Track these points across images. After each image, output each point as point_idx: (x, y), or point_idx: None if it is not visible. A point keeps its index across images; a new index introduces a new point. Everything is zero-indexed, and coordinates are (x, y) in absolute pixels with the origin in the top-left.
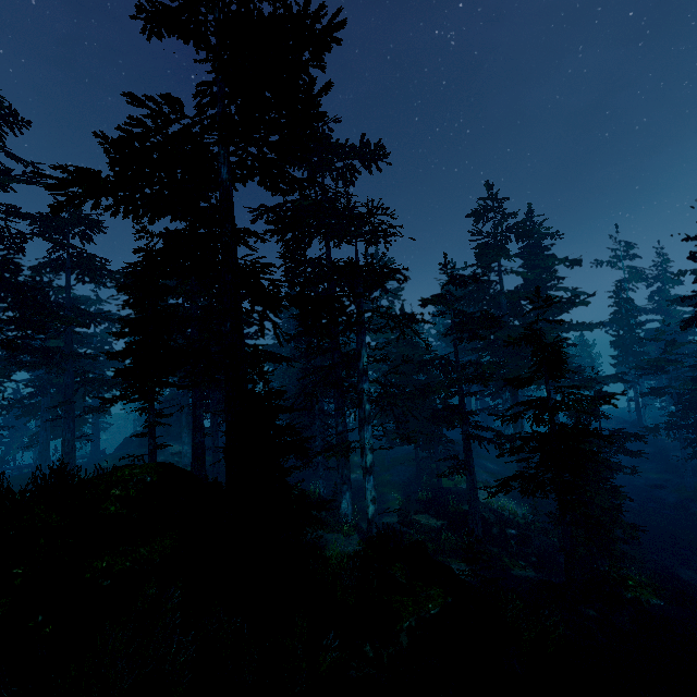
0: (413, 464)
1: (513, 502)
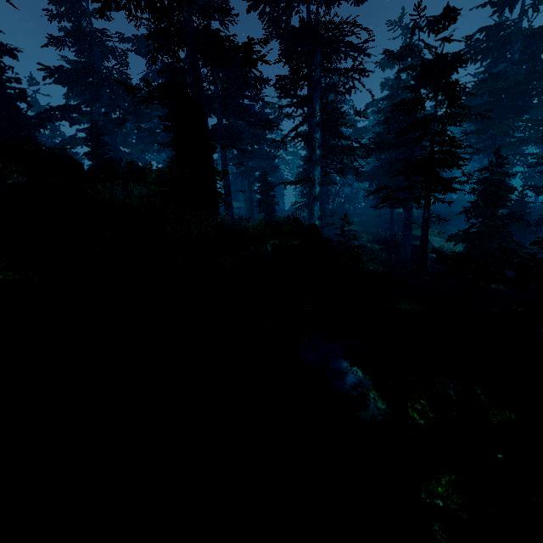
0: (397, 223)
1: (460, 246)
